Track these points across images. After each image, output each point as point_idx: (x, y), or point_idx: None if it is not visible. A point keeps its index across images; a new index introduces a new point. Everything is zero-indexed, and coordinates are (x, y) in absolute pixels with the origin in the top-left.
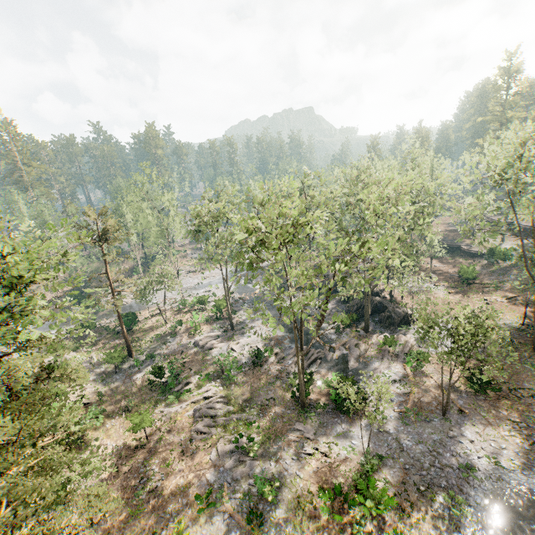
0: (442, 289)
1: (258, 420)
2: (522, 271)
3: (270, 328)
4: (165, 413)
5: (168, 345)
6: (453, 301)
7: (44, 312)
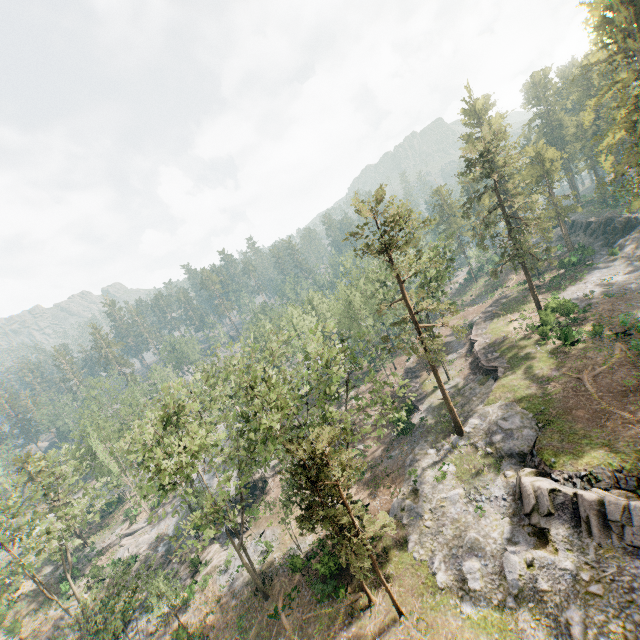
0: None
1: (69, 638)
2: (403, 448)
3: (172, 522)
4: (49, 615)
5: (111, 536)
6: None
7: None
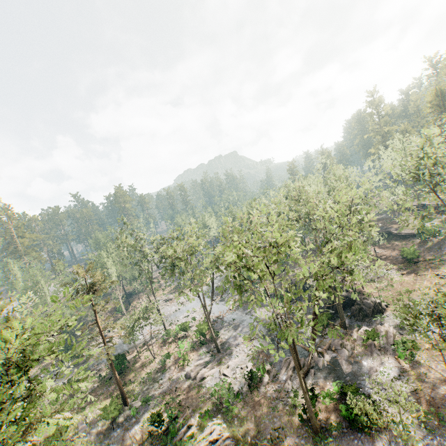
0: (394, 272)
1: None
2: None
3: (254, 344)
4: None
5: (160, 383)
6: (409, 281)
7: (48, 396)
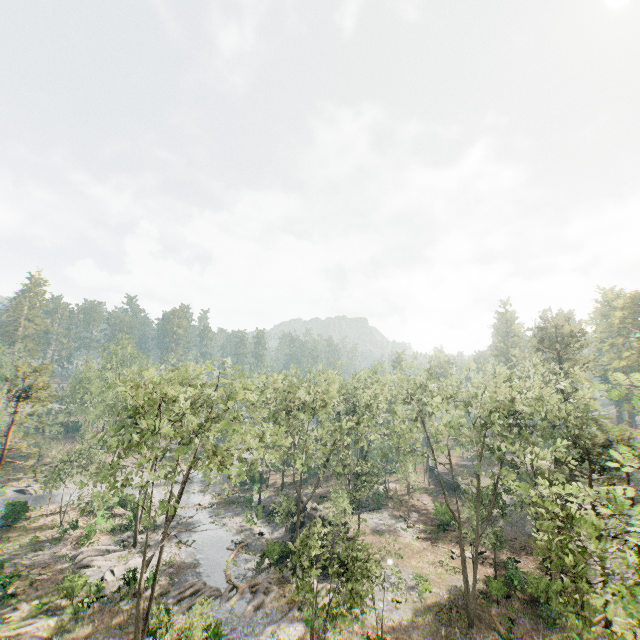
0: (413, 532)
1: None
2: (508, 522)
3: (181, 551)
4: None
5: (38, 554)
6: (416, 548)
7: None
